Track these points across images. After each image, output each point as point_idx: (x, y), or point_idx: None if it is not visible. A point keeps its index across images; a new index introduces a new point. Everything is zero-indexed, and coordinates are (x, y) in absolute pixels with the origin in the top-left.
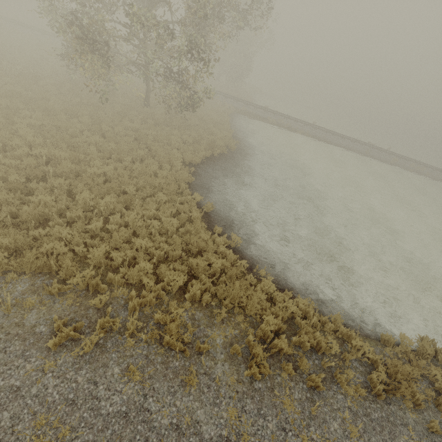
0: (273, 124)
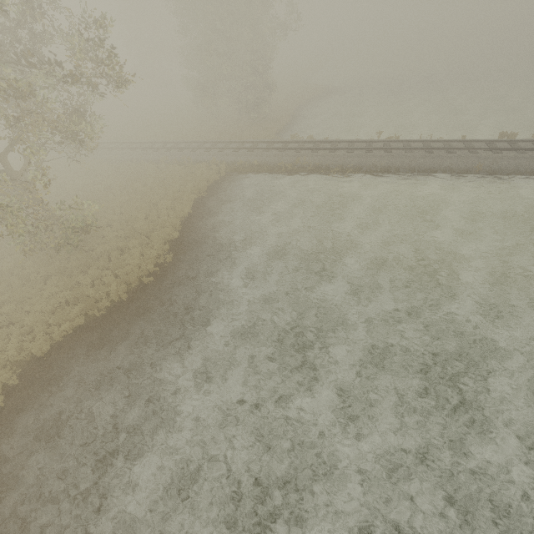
0: (288, 172)
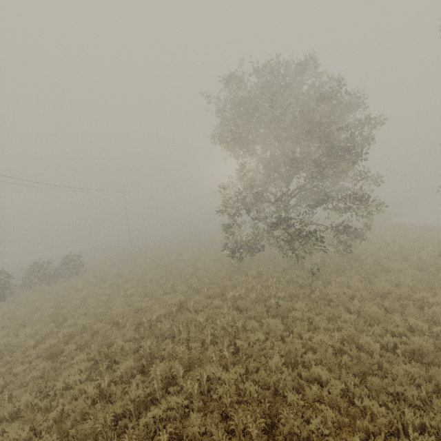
0: None
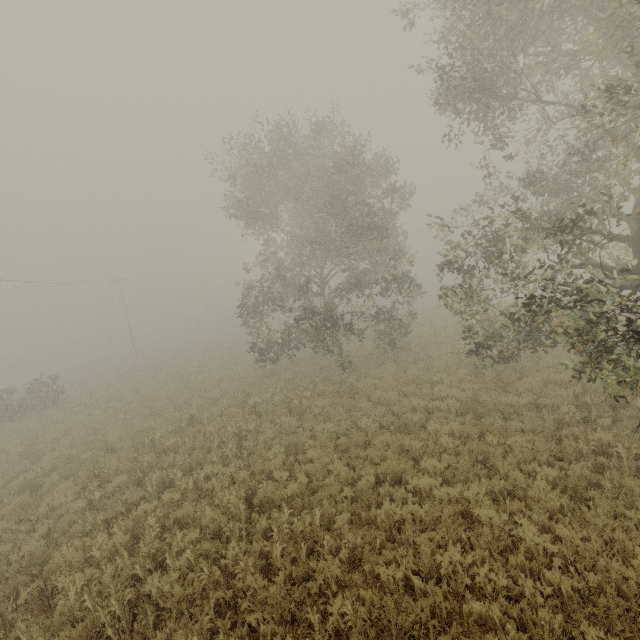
0: None
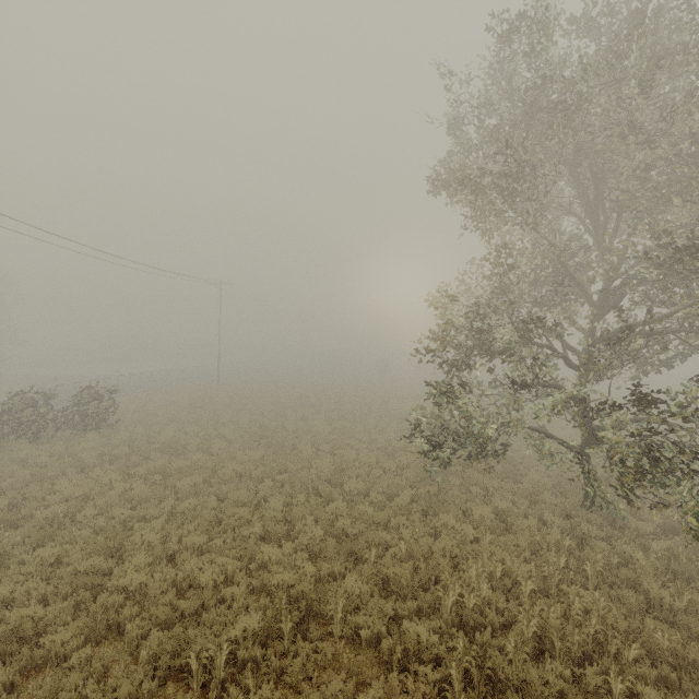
0: None
